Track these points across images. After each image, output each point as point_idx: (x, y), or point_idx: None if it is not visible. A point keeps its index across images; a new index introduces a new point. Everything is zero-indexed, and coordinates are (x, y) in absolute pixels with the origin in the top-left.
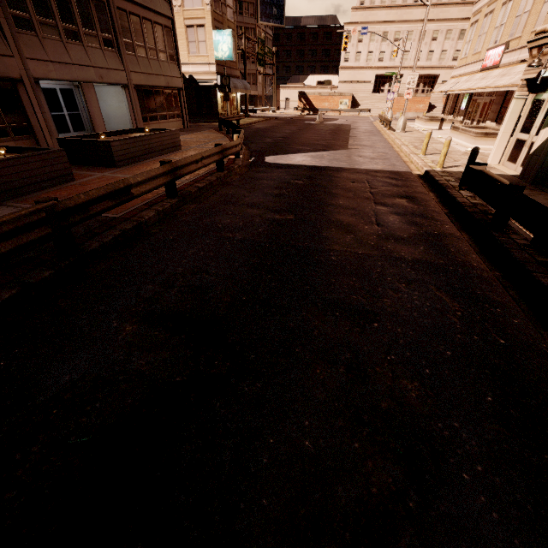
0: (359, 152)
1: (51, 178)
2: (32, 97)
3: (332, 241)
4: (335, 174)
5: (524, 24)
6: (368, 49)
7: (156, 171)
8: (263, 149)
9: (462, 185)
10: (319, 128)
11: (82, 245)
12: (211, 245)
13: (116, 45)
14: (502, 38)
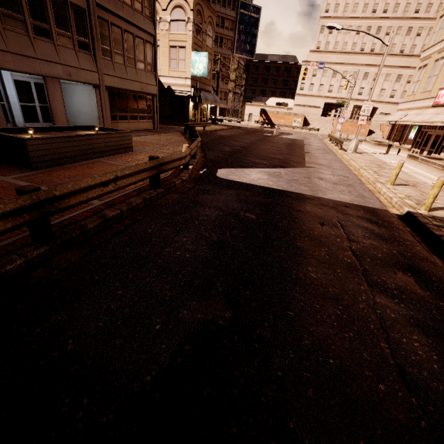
0: (318, 173)
1: None
2: None
3: None
4: (296, 205)
5: None
6: (320, 82)
7: None
8: (218, 158)
9: None
10: (276, 140)
11: None
12: None
13: (92, 49)
14: None
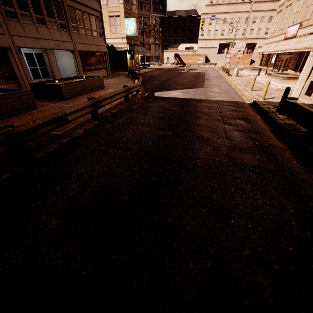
0: (211, 89)
1: (22, 107)
2: (16, 58)
3: (197, 150)
4: (197, 103)
5: (312, 11)
6: (215, 28)
7: (84, 104)
8: (153, 88)
9: (281, 112)
10: (187, 74)
11: (33, 154)
12: (117, 153)
13: (67, 27)
14: (297, 20)
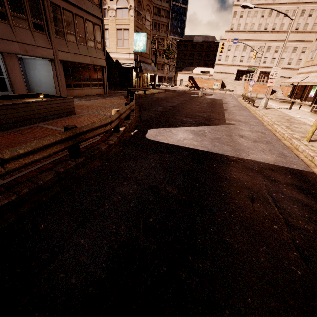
0: (238, 130)
1: None
2: None
3: None
4: (221, 170)
5: None
6: (234, 54)
7: None
8: (151, 118)
9: None
10: (201, 100)
11: None
12: None
13: (46, 29)
14: None
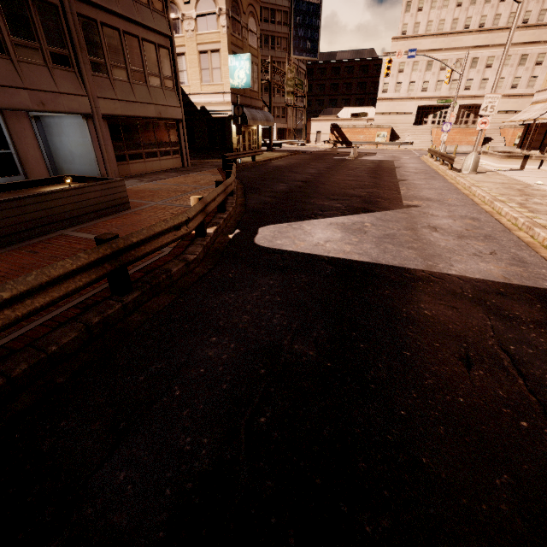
0: (426, 217)
1: None
2: None
3: None
4: (400, 302)
5: None
6: (410, 79)
7: None
8: (265, 206)
9: None
10: (354, 165)
11: None
12: None
13: (75, 63)
14: None
